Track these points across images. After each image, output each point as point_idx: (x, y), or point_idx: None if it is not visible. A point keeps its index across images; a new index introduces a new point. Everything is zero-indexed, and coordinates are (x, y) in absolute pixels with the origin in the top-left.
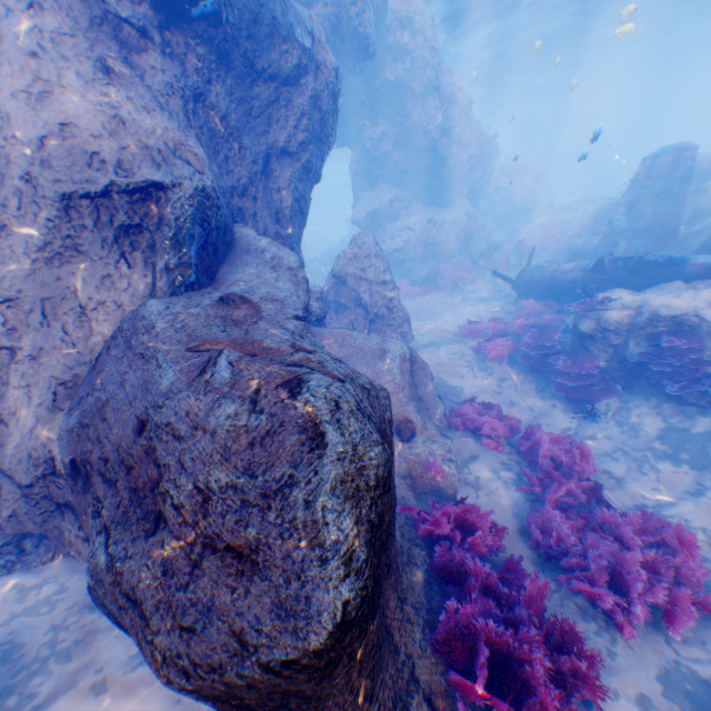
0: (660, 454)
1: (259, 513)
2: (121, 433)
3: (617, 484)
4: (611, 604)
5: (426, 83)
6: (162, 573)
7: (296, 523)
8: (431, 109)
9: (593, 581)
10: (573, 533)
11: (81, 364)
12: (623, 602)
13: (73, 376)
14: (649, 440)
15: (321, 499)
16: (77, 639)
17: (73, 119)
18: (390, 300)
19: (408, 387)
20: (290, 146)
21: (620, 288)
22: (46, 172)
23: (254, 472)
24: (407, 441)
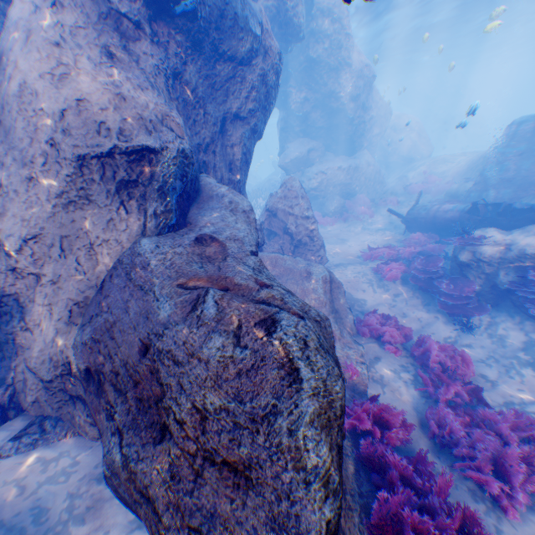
0: (523, 362)
1: (249, 435)
2: (127, 352)
3: (491, 386)
4: (497, 490)
5: (340, 61)
6: (170, 478)
7: (281, 447)
8: (343, 80)
9: (481, 470)
10: (462, 428)
11: (90, 289)
12: (507, 490)
13: (84, 297)
14: (514, 350)
15: (302, 429)
16: (88, 505)
17: (86, 95)
18: (311, 231)
19: (328, 303)
20: (242, 112)
21: (490, 227)
22: (65, 138)
23: (242, 399)
24: None
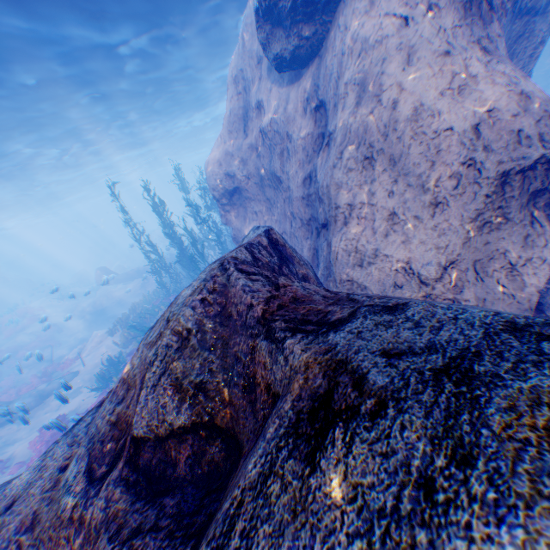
0: None
1: None
2: None
3: None
4: None
5: None
6: None
7: None
8: None
9: None
10: None
11: (522, 312)
12: None
13: None
14: None
15: None
16: None
17: (491, 104)
18: None
19: None
20: None
21: None
22: (489, 157)
23: None
24: None
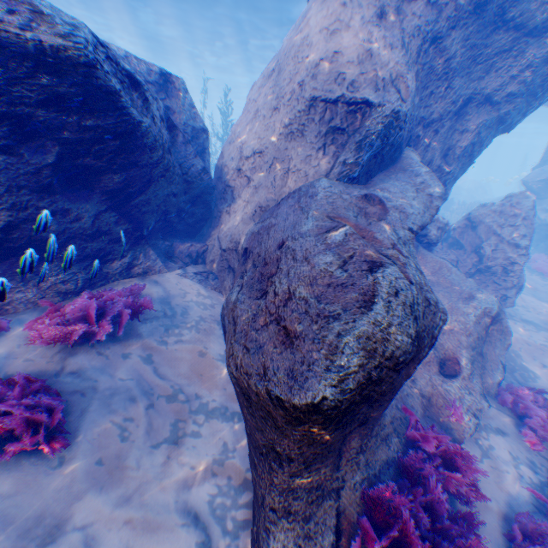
0: None
1: (309, 321)
2: (270, 243)
3: None
4: None
5: None
6: (251, 318)
7: (325, 339)
8: None
9: None
10: None
11: (271, 200)
12: None
13: (265, 204)
14: None
15: (347, 336)
16: (205, 328)
17: (342, 49)
18: (511, 263)
19: (474, 337)
20: (496, 94)
21: None
22: (311, 82)
23: (320, 299)
24: (442, 374)
